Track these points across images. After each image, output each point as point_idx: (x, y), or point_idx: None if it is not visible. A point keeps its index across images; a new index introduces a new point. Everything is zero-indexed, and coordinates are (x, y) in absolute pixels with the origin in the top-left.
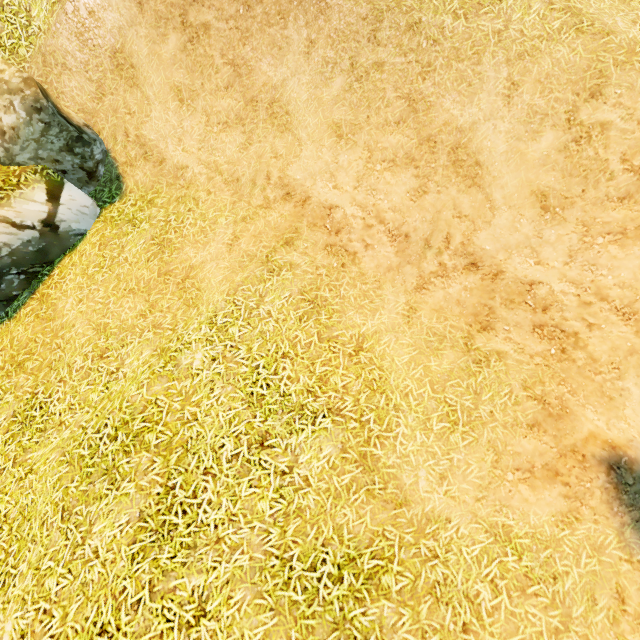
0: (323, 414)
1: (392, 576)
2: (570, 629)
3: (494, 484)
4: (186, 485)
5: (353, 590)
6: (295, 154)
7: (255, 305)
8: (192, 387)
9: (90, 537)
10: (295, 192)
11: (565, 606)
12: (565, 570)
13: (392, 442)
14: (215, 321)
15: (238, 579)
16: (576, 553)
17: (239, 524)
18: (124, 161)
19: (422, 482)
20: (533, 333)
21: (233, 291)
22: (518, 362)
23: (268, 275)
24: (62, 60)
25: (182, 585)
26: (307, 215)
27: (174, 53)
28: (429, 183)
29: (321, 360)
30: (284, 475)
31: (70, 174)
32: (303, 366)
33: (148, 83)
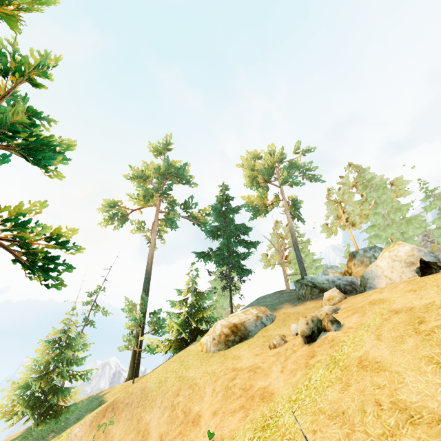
0: None
1: None
2: None
3: None
4: None
5: None
6: None
7: None
8: None
9: None
10: None
11: None
12: None
13: None
14: None
15: None
16: None
17: None
18: None
19: None
20: None
21: None
22: None
23: None
24: None
25: None
26: None
27: (92, 437)
28: None
29: None
30: None
31: None
32: None
33: None
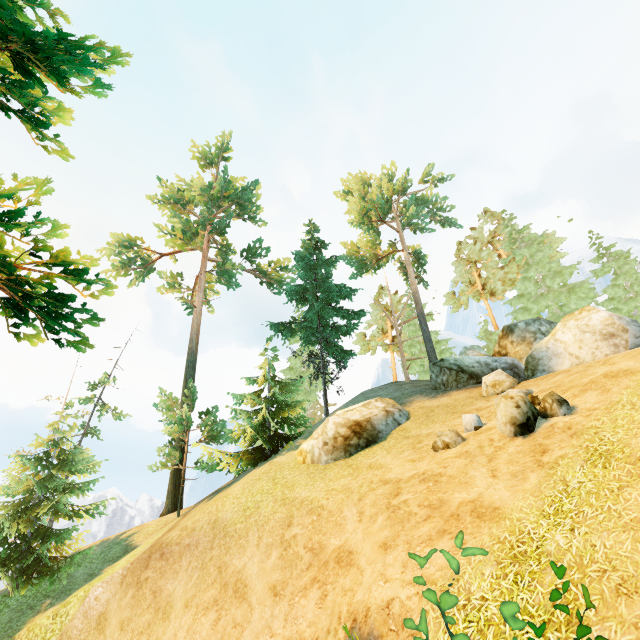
0: None
1: None
2: None
3: None
4: None
5: None
6: (165, 632)
7: None
8: None
9: None
10: None
11: None
12: None
13: None
14: None
15: None
16: None
17: None
18: None
19: None
20: None
21: None
22: None
23: None
24: (70, 633)
25: None
26: None
27: (128, 600)
28: (222, 611)
29: None
30: None
31: None
32: None
33: (110, 626)
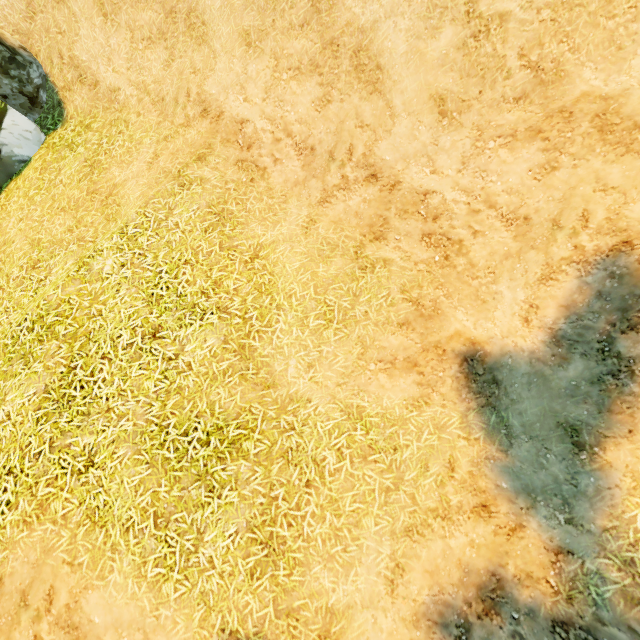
0: (212, 311)
1: (252, 442)
2: (400, 489)
3: (356, 373)
4: (86, 366)
5: (217, 452)
6: (211, 67)
7: (164, 217)
8: (101, 289)
9: (4, 404)
10: (211, 108)
11: (399, 471)
12: (406, 443)
13: (270, 336)
14: (126, 231)
15: (122, 440)
16: (419, 431)
17: (127, 398)
18: (63, 86)
19: (291, 369)
20: (421, 242)
21: (144, 204)
22: (402, 268)
23: (179, 189)
24: None
25: (76, 442)
26: (221, 131)
27: None
28: (333, 91)
29: (219, 266)
30: (170, 361)
31: (11, 99)
32: (201, 271)
33: None
